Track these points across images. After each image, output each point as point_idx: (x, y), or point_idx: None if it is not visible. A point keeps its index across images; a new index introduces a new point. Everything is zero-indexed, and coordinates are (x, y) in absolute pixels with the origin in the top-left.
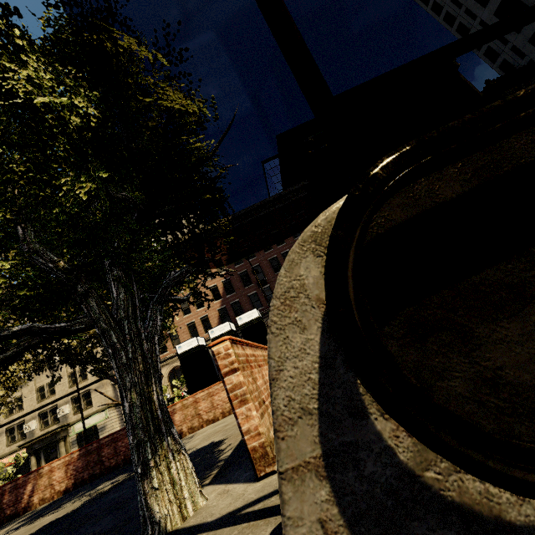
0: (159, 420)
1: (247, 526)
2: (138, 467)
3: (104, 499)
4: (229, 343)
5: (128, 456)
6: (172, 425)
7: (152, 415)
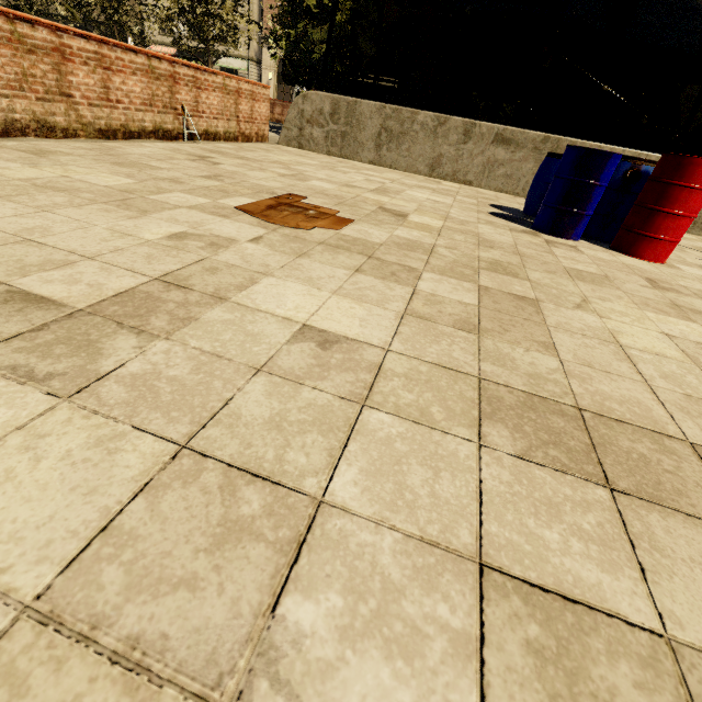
0: None
1: None
2: None
3: None
4: None
5: None
6: None
7: None
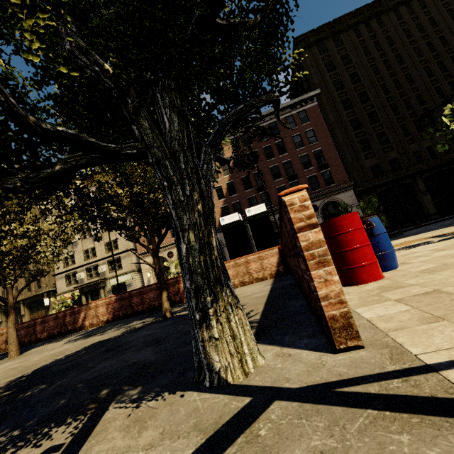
0: (218, 269)
1: (382, 416)
2: (196, 314)
3: (139, 333)
4: (306, 194)
5: (151, 306)
6: (228, 277)
7: (211, 262)
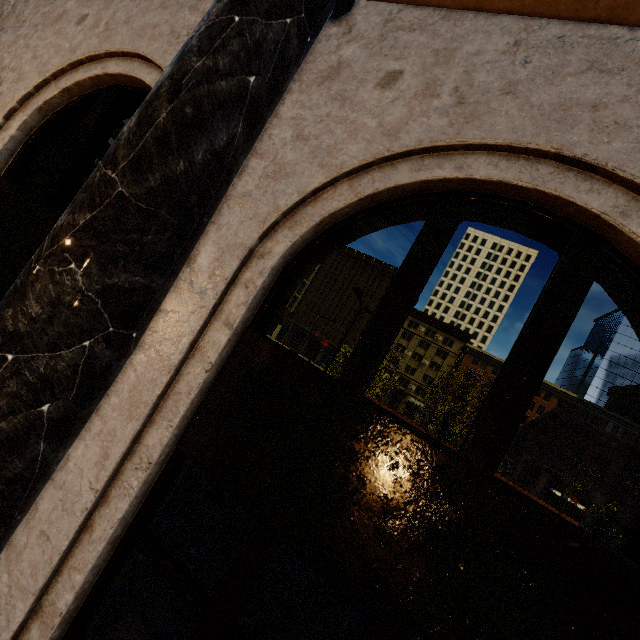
0: None
1: None
2: None
3: None
4: None
5: None
6: None
7: None
